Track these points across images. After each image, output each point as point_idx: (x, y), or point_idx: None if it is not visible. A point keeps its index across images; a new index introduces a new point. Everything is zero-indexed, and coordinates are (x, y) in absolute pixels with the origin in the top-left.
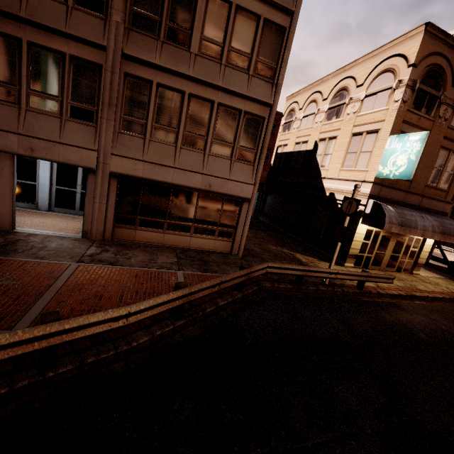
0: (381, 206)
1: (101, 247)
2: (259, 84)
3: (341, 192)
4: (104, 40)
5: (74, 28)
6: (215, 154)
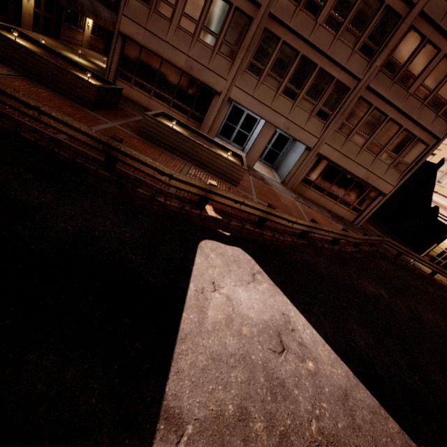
0: None
1: (294, 193)
2: (440, 122)
3: (446, 209)
4: (362, 75)
5: (350, 65)
6: (381, 160)
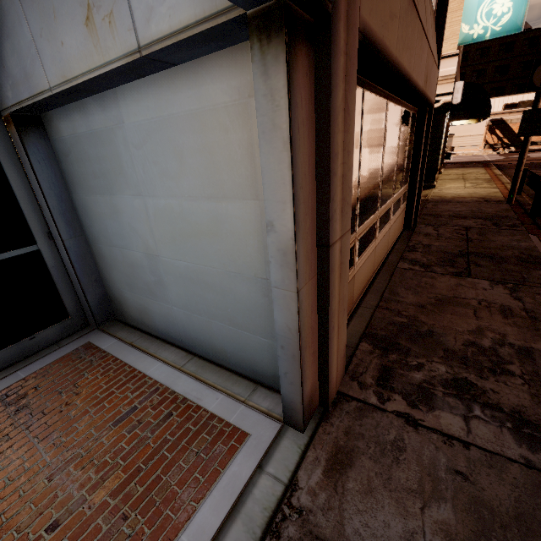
0: (479, 86)
1: (420, 394)
2: None
3: None
4: None
5: None
6: None
